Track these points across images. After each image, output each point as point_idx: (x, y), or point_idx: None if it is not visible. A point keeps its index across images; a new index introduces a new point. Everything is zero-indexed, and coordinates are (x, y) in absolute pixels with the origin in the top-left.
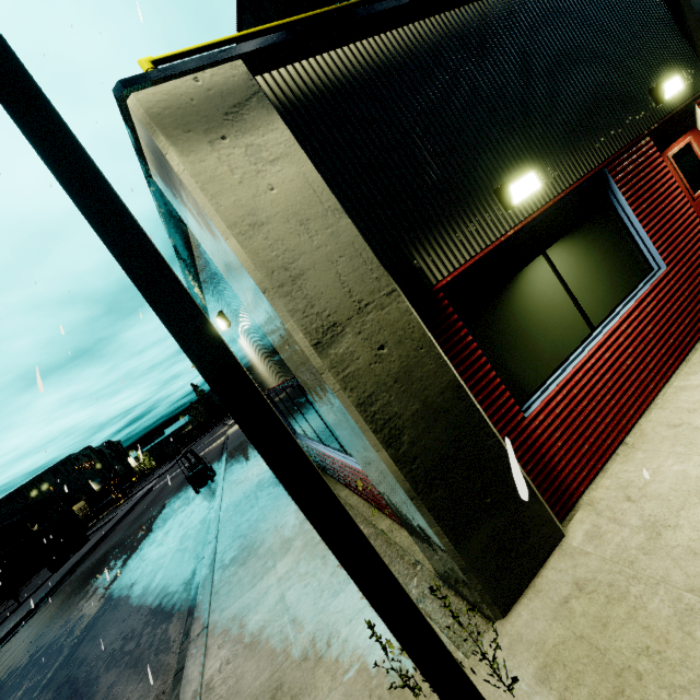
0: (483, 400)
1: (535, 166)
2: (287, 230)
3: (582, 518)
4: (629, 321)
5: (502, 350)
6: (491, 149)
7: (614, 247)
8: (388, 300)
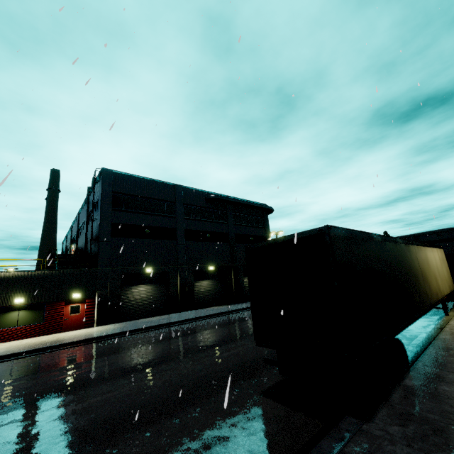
0: None
1: (29, 298)
2: None
3: None
4: (25, 327)
5: None
6: (22, 292)
7: (38, 315)
8: None
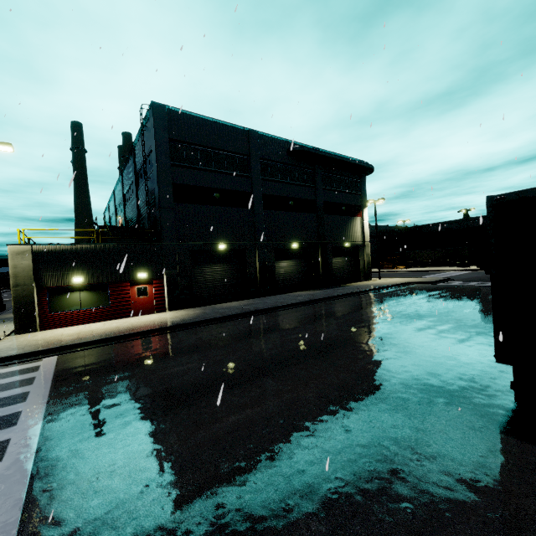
0: (42, 307)
1: (88, 277)
2: (20, 270)
3: (43, 331)
4: (90, 311)
5: (55, 302)
6: (79, 270)
7: (102, 297)
8: (31, 285)
